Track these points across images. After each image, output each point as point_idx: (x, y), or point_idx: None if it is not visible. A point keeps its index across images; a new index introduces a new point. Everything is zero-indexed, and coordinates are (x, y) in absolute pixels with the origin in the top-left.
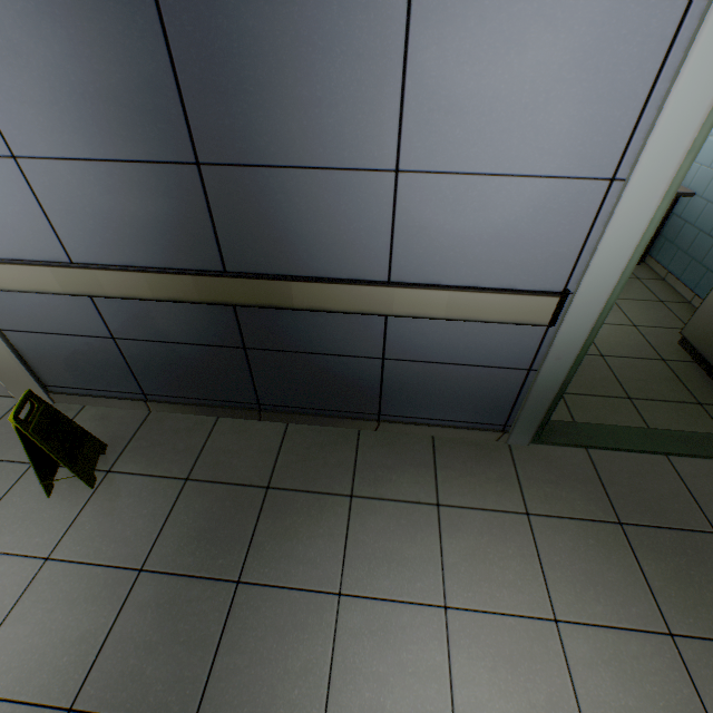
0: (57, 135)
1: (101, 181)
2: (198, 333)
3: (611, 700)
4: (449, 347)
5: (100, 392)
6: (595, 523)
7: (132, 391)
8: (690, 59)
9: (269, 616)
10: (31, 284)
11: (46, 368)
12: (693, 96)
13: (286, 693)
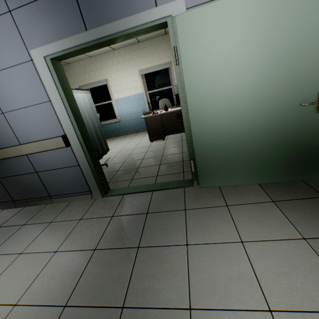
0: None
1: None
2: None
3: (50, 274)
4: (51, 162)
5: None
6: (103, 218)
7: None
8: (39, 71)
9: None
10: None
11: None
12: (47, 78)
13: None
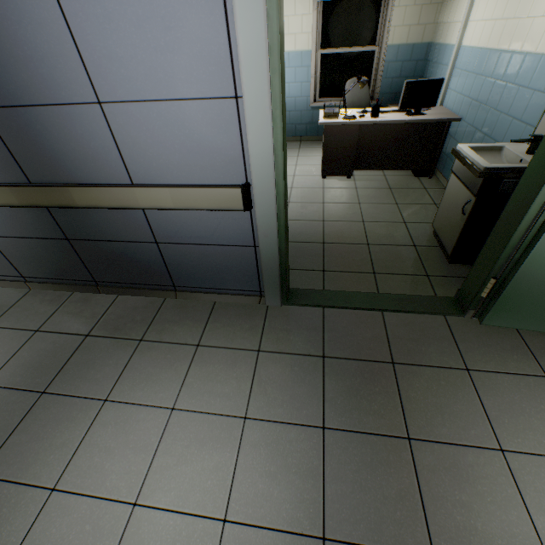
0: None
1: None
2: (36, 230)
3: (259, 467)
4: (194, 231)
5: None
6: (305, 356)
7: (15, 275)
8: (236, 5)
9: (54, 413)
10: None
11: None
12: (252, 31)
13: (45, 457)
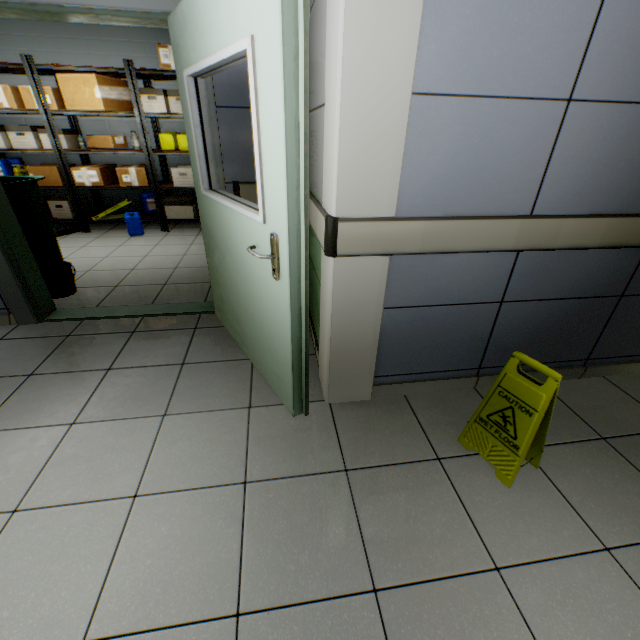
0: (627, 78)
1: (629, 124)
2: (590, 285)
3: None
4: None
5: (430, 375)
6: None
7: (467, 367)
8: None
9: None
10: (483, 242)
11: (391, 352)
12: None
13: None
